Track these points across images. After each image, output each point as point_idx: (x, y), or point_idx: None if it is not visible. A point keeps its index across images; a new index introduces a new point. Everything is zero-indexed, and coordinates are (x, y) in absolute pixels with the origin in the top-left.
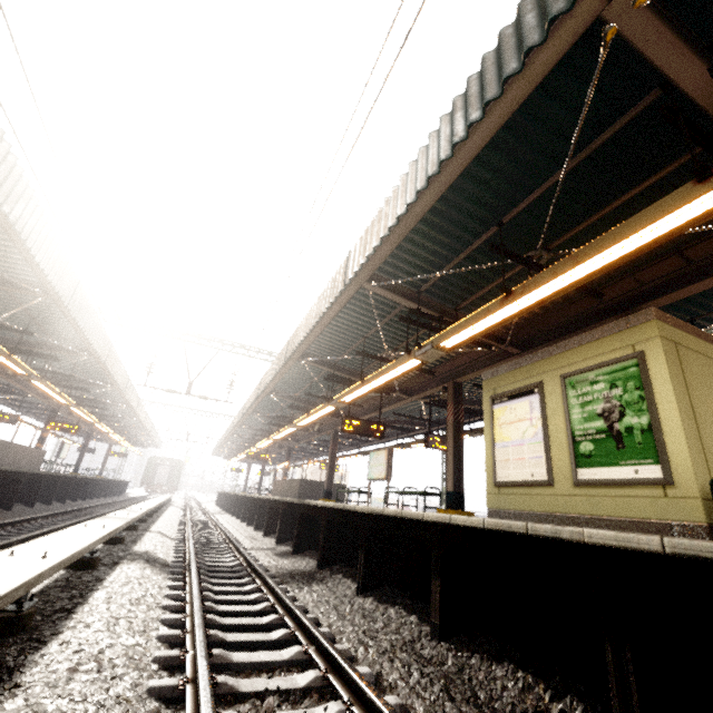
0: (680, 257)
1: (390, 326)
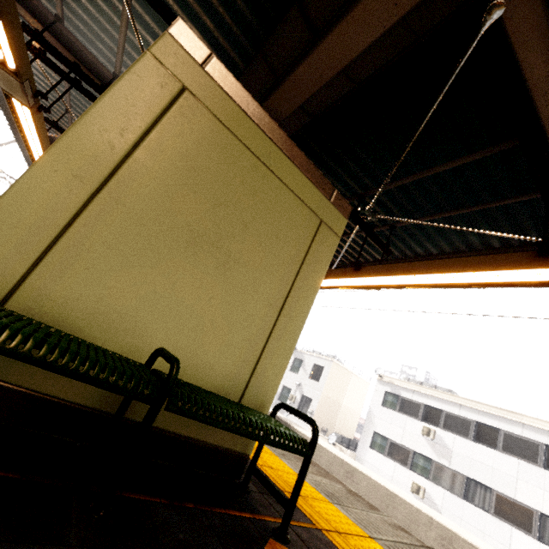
0: (301, 13)
1: (85, 100)
